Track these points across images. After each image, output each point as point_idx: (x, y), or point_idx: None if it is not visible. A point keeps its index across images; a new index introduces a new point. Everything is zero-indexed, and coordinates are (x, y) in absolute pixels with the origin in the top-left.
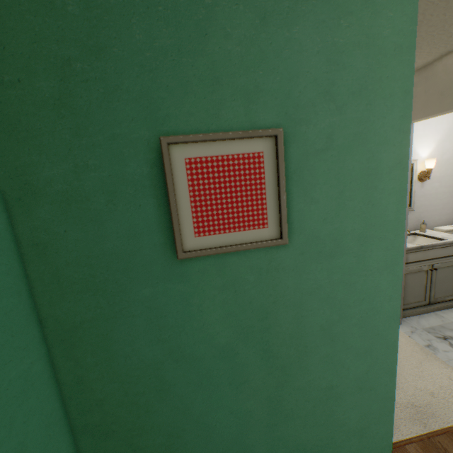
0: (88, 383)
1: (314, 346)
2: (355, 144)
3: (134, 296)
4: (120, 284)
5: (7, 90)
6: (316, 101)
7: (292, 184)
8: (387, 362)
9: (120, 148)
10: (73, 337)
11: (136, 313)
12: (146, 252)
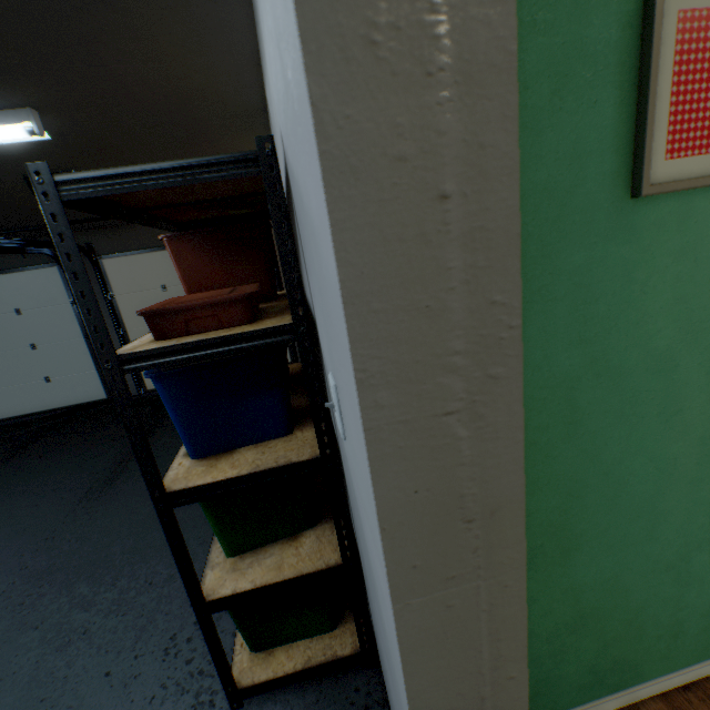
0: None
1: None
2: None
3: (560, 265)
4: (545, 244)
5: None
6: None
7: None
8: None
9: None
10: None
11: (559, 295)
12: (589, 188)
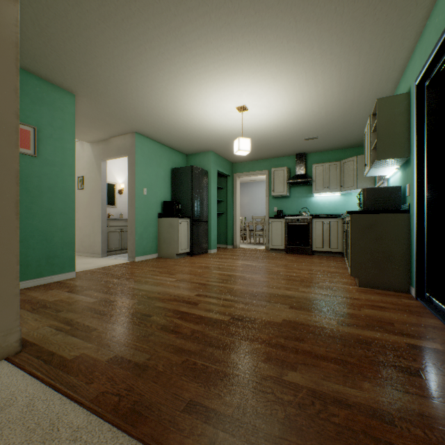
0: None
1: (46, 193)
2: (60, 140)
3: None
4: None
5: None
6: (48, 125)
7: (40, 142)
8: (72, 206)
9: None
10: None
11: None
12: None
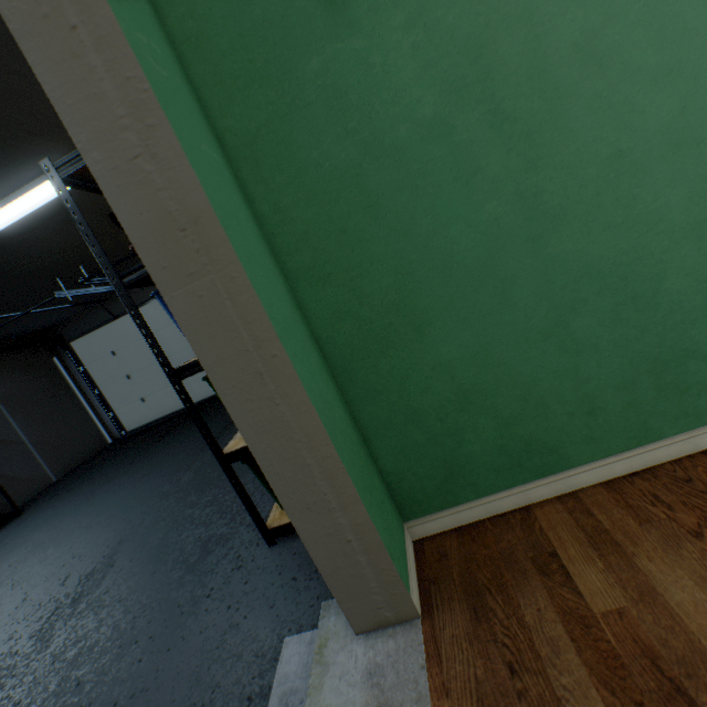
0: (285, 213)
1: (571, 86)
2: None
3: (302, 76)
4: (283, 64)
5: None
6: None
7: None
8: None
9: None
10: (255, 154)
11: (311, 100)
12: (299, 6)
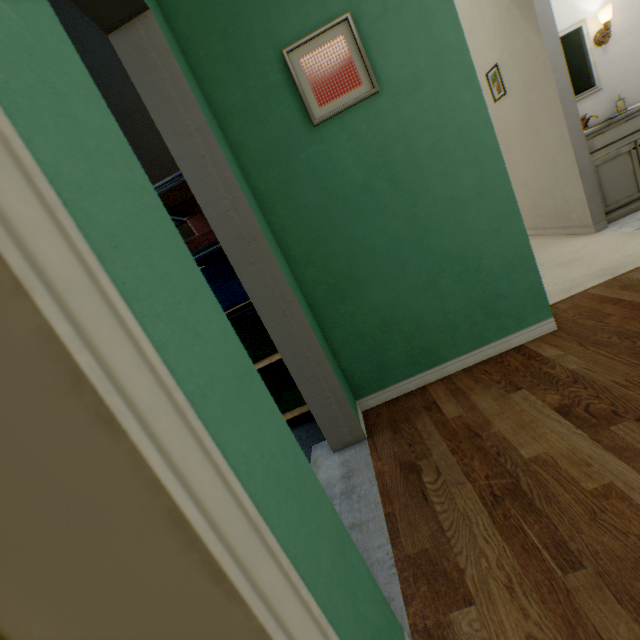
0: (288, 229)
1: (428, 167)
2: (404, 1)
3: (296, 163)
4: (287, 157)
5: (203, 61)
6: None
7: (370, 49)
8: (496, 167)
9: (263, 69)
10: (272, 200)
11: (301, 174)
12: (295, 131)
